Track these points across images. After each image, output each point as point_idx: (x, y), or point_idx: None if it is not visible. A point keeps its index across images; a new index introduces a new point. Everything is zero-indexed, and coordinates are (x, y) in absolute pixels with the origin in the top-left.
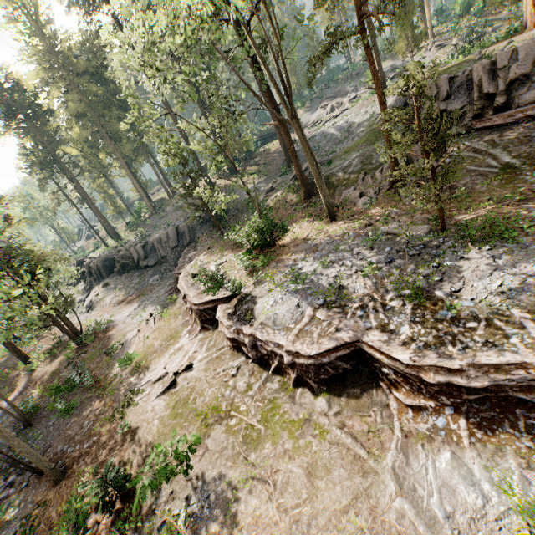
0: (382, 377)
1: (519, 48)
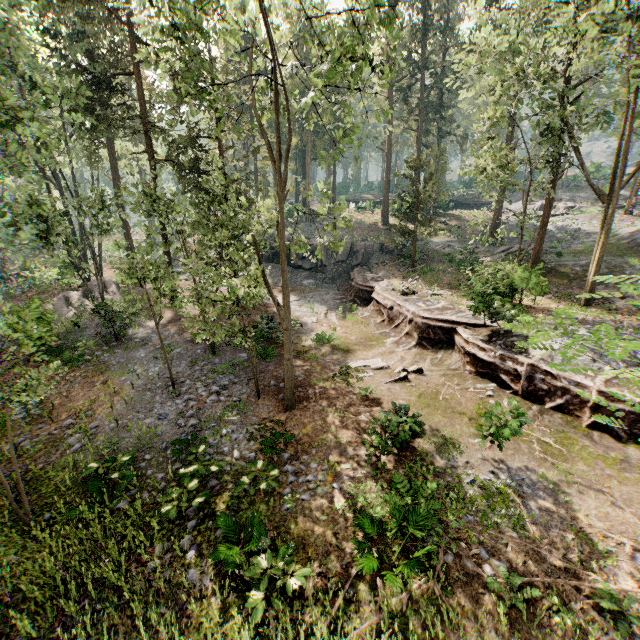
0: None
1: None
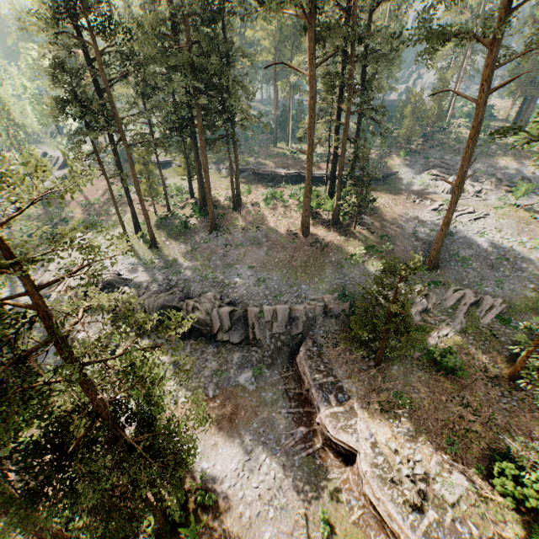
0: None
1: None
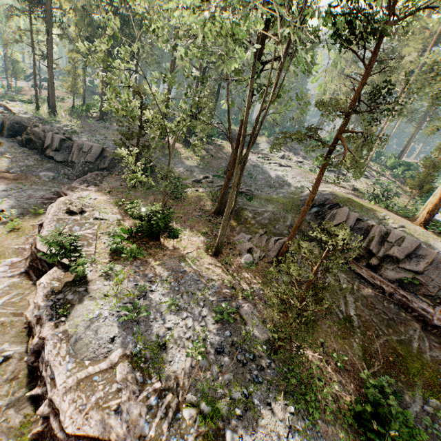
0: None
1: (406, 239)
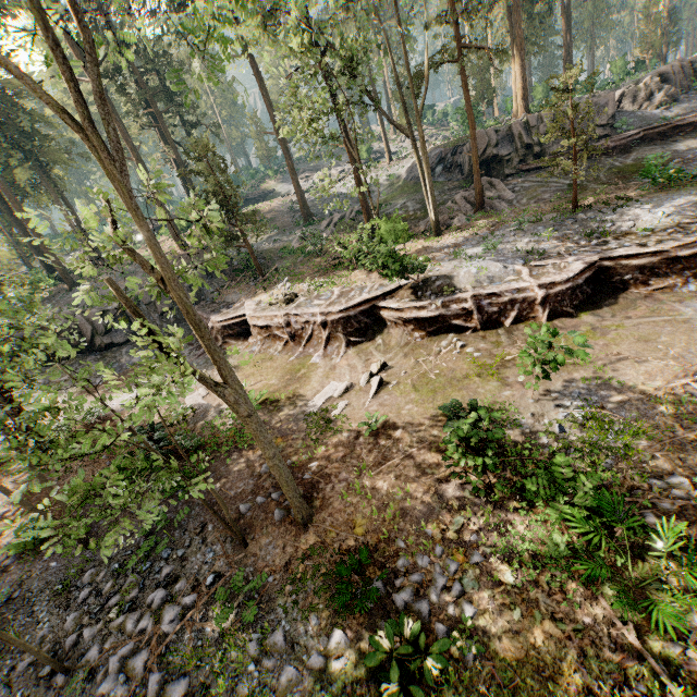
0: (624, 286)
1: (543, 114)
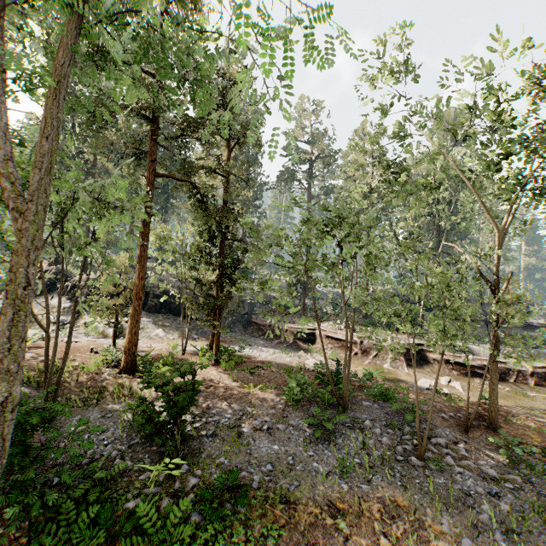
0: None
1: None
